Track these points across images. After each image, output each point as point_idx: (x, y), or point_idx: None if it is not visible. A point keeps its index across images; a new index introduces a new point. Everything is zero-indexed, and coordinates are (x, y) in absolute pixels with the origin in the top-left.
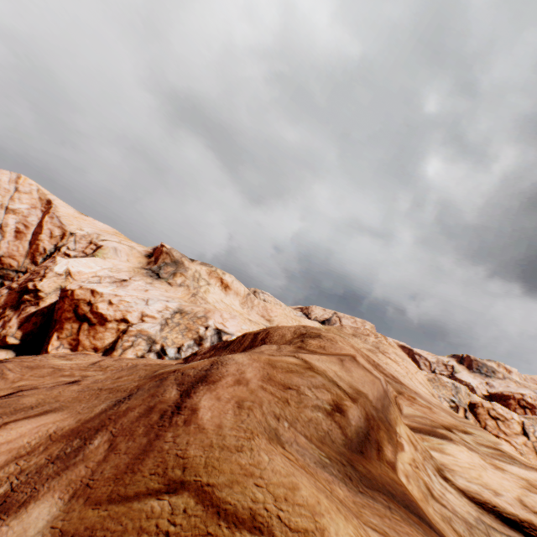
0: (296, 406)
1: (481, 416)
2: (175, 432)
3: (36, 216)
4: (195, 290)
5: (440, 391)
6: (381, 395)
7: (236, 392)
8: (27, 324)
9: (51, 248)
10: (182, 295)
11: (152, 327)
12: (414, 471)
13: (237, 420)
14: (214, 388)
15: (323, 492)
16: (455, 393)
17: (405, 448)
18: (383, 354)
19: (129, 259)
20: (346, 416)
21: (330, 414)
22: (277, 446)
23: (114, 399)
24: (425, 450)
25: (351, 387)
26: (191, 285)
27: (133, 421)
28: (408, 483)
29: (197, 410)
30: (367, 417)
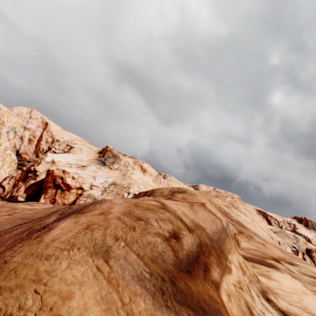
0: (141, 232)
1: (315, 258)
2: (24, 243)
3: (39, 131)
4: (125, 172)
5: (284, 240)
6: (219, 230)
7: (93, 219)
8: (29, 190)
9: (46, 149)
10: (117, 175)
11: (96, 192)
12: (237, 292)
13: (72, 236)
14: (80, 216)
15: (108, 303)
16: (295, 241)
17: (233, 272)
18: (235, 208)
19: (88, 154)
20: (181, 242)
21: (167, 240)
22: (98, 259)
23: (19, 223)
24: (253, 275)
25: (192, 222)
26: (123, 169)
27: (12, 236)
28: (228, 301)
29: (52, 229)
30: (200, 244)
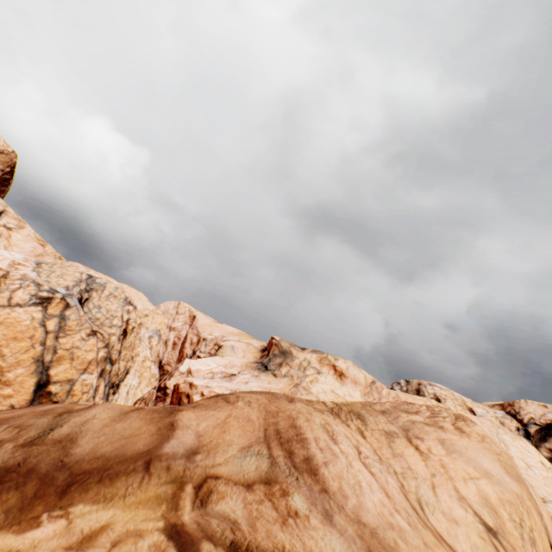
0: None
1: None
2: None
3: (186, 329)
4: (298, 380)
5: None
6: (121, 455)
7: None
8: None
9: (190, 353)
10: (283, 386)
11: None
12: None
13: None
14: None
15: None
16: None
17: (33, 532)
18: (407, 440)
19: (245, 355)
20: None
21: None
22: None
23: None
24: None
25: (70, 434)
26: (295, 375)
27: None
28: None
29: None
30: (13, 467)
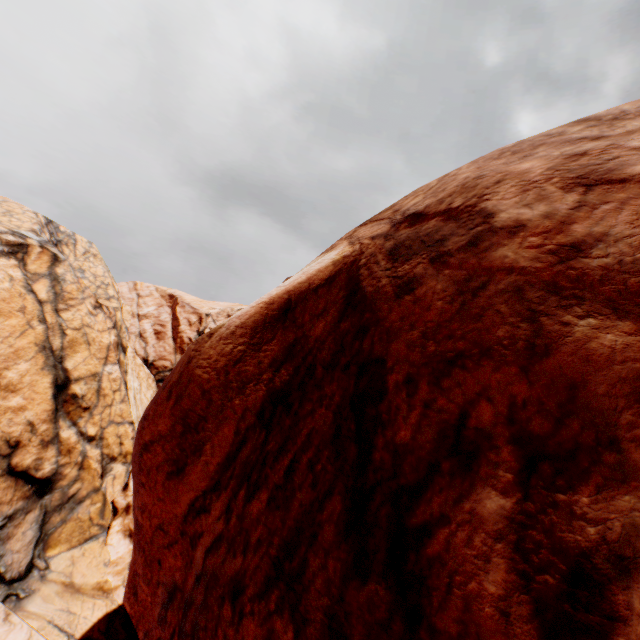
0: None
1: None
2: None
3: (166, 313)
4: None
5: None
6: None
7: None
8: None
9: (195, 336)
10: None
11: None
12: None
13: None
14: None
15: None
16: None
17: None
18: None
19: None
20: None
21: None
22: None
23: None
24: None
25: None
26: None
27: None
28: None
29: None
30: None
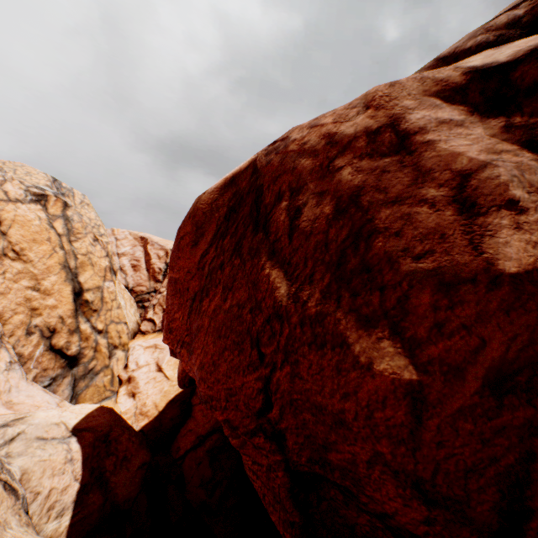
0: None
1: None
2: None
3: (139, 251)
4: None
5: None
6: None
7: None
8: None
9: (163, 266)
10: None
11: None
12: None
13: None
14: None
15: None
16: None
17: None
18: None
19: None
20: None
21: None
22: None
23: None
24: None
25: None
26: None
27: None
28: None
29: None
30: None
